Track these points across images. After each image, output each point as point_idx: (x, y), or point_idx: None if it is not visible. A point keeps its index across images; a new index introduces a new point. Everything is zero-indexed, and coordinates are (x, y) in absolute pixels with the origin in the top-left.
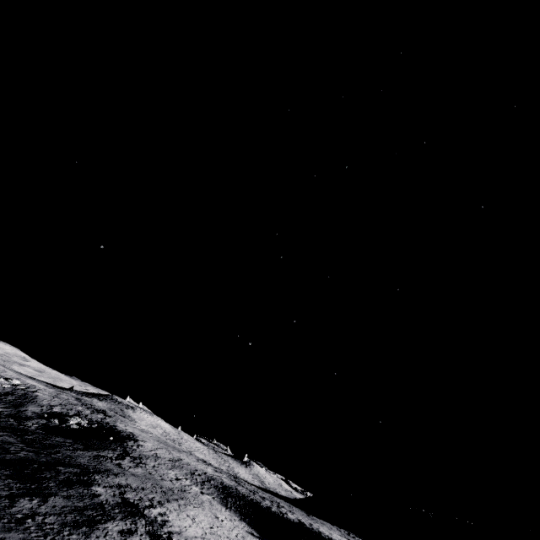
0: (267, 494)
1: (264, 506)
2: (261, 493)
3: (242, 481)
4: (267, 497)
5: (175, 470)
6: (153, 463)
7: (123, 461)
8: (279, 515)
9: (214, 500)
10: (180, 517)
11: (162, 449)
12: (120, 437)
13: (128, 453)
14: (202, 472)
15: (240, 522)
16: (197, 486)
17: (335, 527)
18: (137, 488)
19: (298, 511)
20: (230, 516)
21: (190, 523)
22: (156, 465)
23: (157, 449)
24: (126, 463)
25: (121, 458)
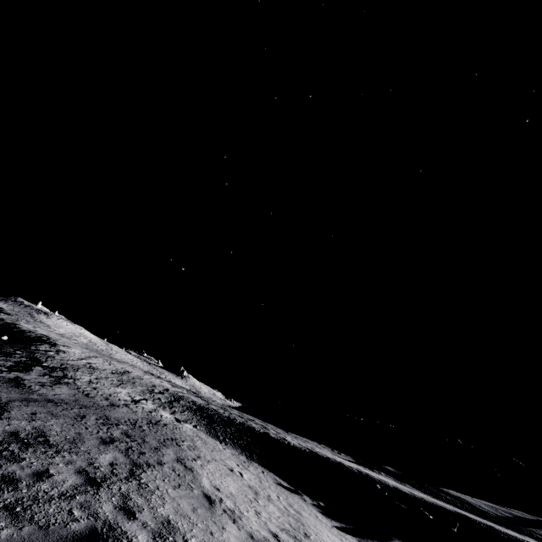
0: (233, 409)
1: (261, 432)
2: (229, 409)
3: (202, 396)
4: (239, 414)
5: (124, 387)
6: (88, 377)
7: (27, 375)
8: (285, 443)
9: (199, 431)
10: (203, 519)
11: (97, 358)
12: (23, 338)
13: (39, 361)
14: (163, 388)
15: (253, 466)
16: (165, 410)
17: (317, 444)
18: (63, 441)
19: (276, 429)
20: (236, 458)
21: (234, 532)
22: (93, 380)
23: (89, 357)
24: (35, 378)
25: (23, 369)
